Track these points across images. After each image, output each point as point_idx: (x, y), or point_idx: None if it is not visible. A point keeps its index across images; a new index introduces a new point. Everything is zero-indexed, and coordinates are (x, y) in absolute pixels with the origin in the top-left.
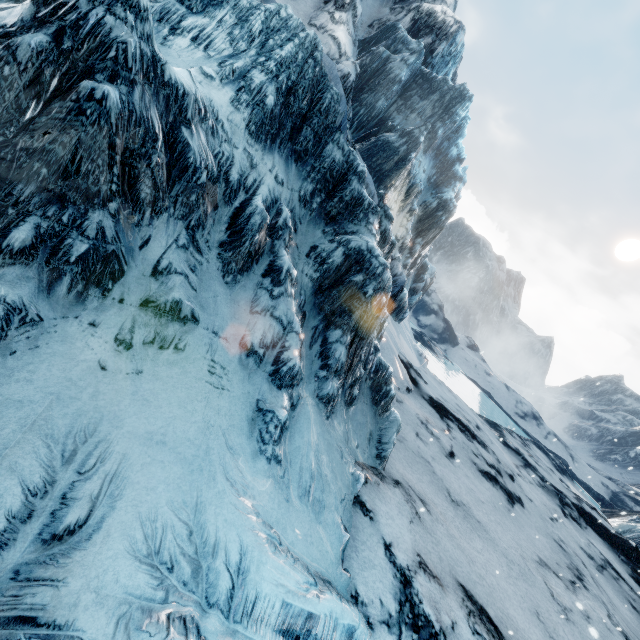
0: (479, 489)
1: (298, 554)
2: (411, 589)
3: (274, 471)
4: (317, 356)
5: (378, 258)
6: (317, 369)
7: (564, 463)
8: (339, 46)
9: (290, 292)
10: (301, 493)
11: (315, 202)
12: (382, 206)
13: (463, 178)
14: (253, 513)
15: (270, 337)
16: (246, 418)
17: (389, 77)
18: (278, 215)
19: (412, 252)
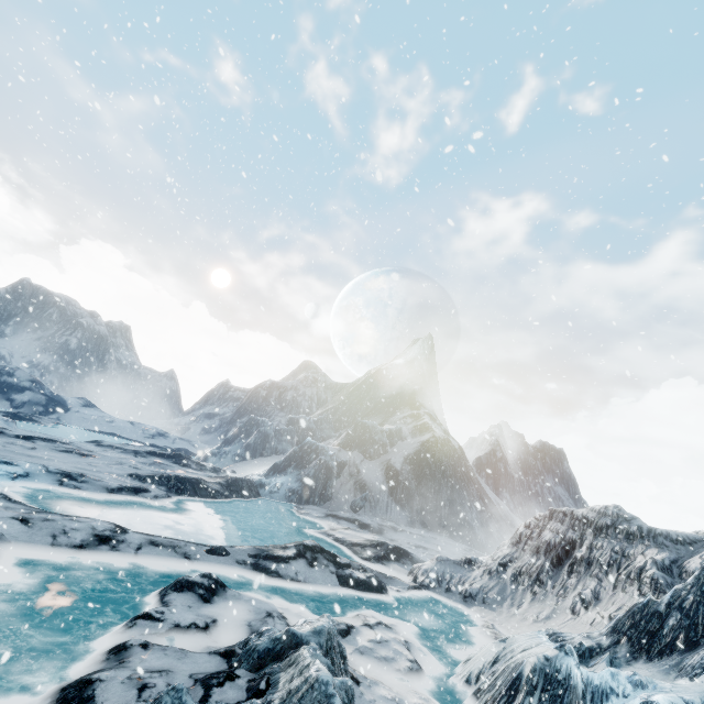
0: (56, 454)
1: None
2: None
3: None
4: None
5: None
6: None
7: (185, 450)
8: None
9: None
10: None
11: None
12: None
13: None
14: None
15: None
16: None
17: None
18: None
19: None
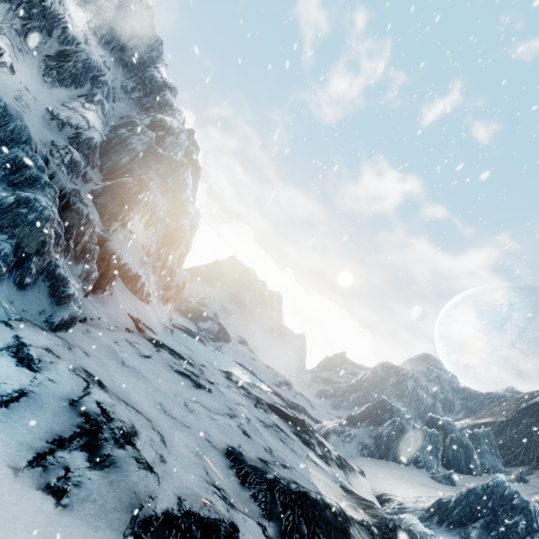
0: (164, 373)
1: None
2: (25, 347)
3: None
4: None
5: (41, 203)
6: None
7: (303, 409)
8: (88, 122)
9: None
10: None
11: (0, 173)
12: (79, 196)
13: (198, 215)
14: None
15: None
16: None
17: (130, 146)
18: None
19: (160, 257)
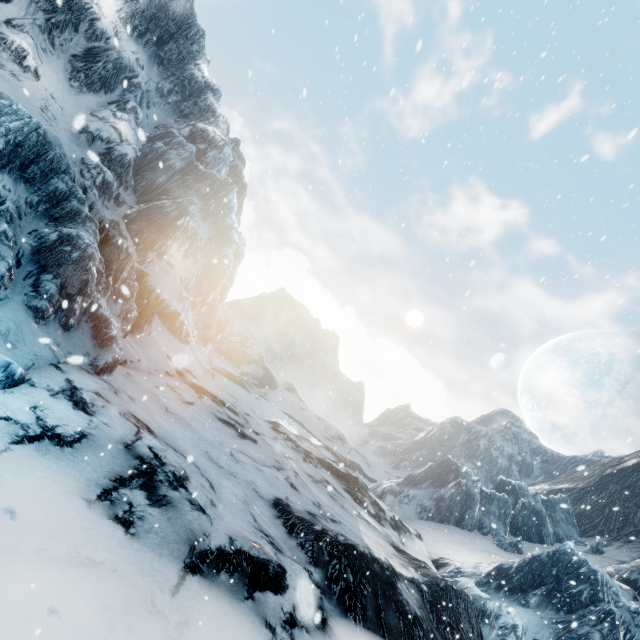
0: (207, 421)
1: None
2: (77, 390)
3: None
4: (30, 285)
5: (84, 240)
6: (28, 291)
7: (358, 466)
8: (120, 134)
9: (6, 243)
10: None
11: (41, 208)
12: (118, 228)
13: (244, 243)
14: None
15: None
16: None
17: (167, 163)
18: (2, 204)
19: (200, 292)
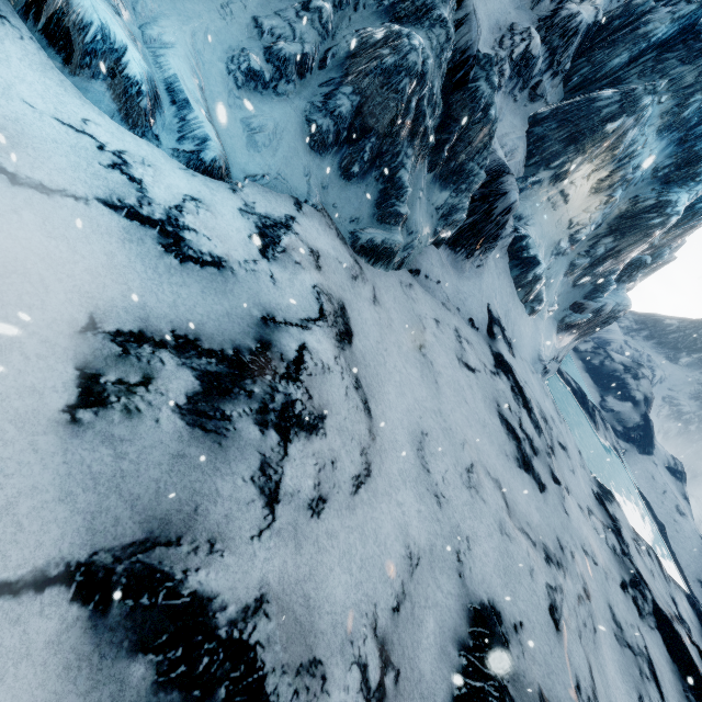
0: (476, 404)
1: (213, 115)
2: (285, 229)
3: (230, 84)
4: (322, 95)
5: (411, 40)
6: (316, 101)
7: None
8: None
9: (316, 27)
10: (245, 122)
11: (388, 0)
12: (488, 70)
13: None
14: (195, 60)
15: (279, 32)
16: (230, 46)
17: (641, 29)
18: None
19: (590, 251)
